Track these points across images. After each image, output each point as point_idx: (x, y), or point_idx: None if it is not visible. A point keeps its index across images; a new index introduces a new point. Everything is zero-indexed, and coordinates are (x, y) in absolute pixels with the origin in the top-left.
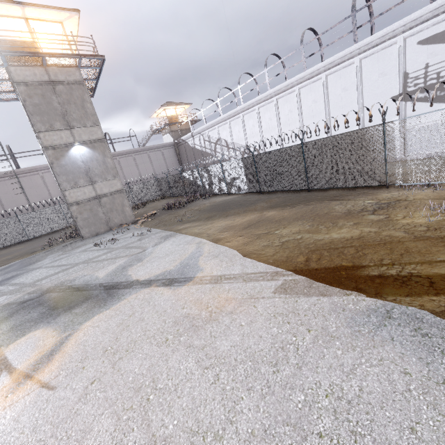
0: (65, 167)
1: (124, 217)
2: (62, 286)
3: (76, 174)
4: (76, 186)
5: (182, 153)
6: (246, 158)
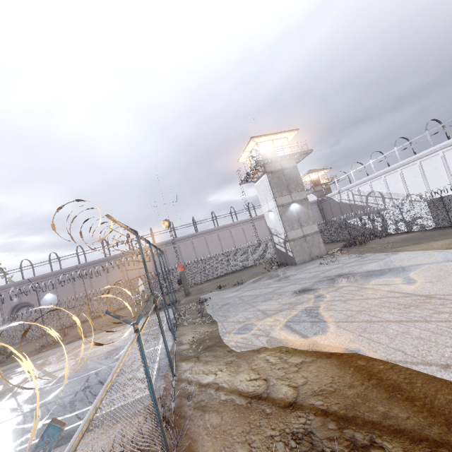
0: (287, 217)
1: (319, 251)
2: (346, 273)
3: (293, 221)
4: (292, 229)
5: (325, 208)
6: (432, 200)
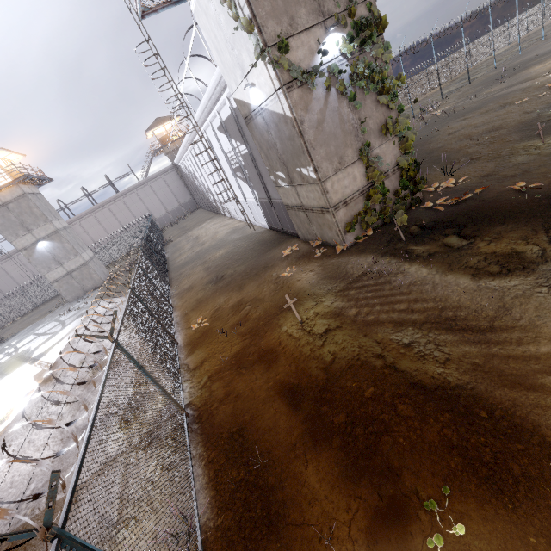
0: (38, 260)
1: (94, 282)
2: (20, 354)
3: (48, 262)
4: (51, 270)
5: (183, 175)
6: (148, 233)
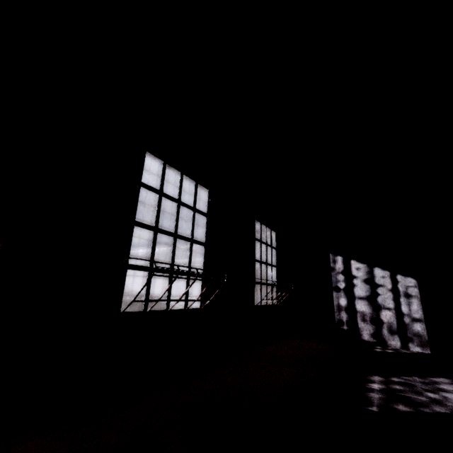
0: None
1: None
2: None
3: None
4: None
5: None
6: None
